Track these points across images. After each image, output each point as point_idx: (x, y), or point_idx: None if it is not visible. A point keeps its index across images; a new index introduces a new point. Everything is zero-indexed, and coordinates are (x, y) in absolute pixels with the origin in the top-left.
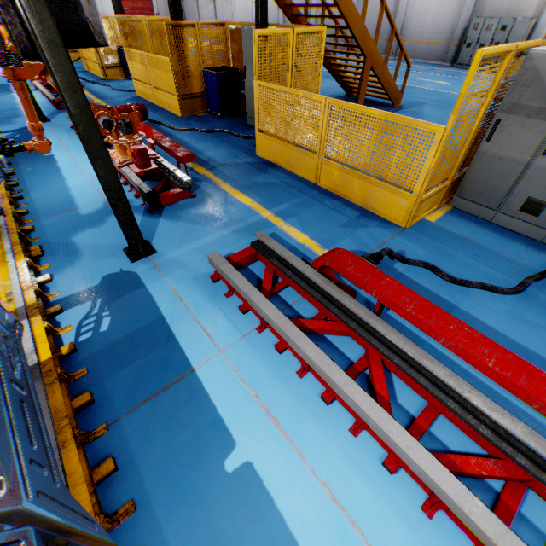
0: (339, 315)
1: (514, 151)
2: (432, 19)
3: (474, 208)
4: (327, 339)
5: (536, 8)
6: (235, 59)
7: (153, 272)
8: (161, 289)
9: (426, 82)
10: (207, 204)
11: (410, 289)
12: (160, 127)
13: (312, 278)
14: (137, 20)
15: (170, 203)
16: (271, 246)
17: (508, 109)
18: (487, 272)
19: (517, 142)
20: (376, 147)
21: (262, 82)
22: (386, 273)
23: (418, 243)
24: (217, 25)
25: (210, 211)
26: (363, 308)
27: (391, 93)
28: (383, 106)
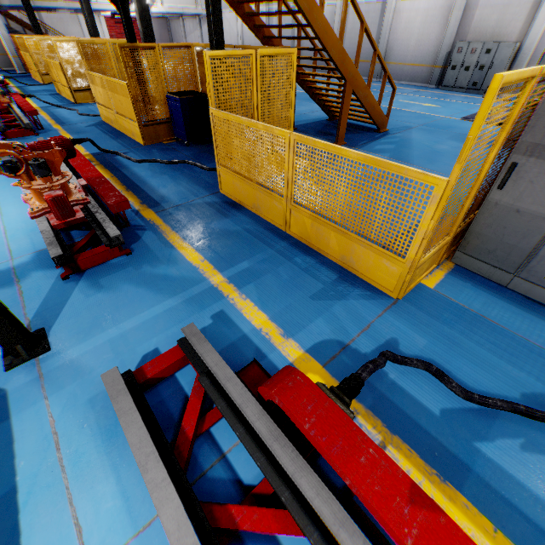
0: (292, 509)
1: (536, 204)
2: (415, 42)
3: (483, 268)
4: (275, 538)
5: (520, 32)
6: (203, 82)
7: (33, 389)
8: (33, 425)
9: (413, 104)
10: (143, 264)
11: (410, 477)
12: (116, 158)
13: (253, 425)
14: (100, 41)
15: (93, 265)
16: (201, 355)
17: (528, 150)
18: (514, 377)
19: (541, 192)
20: (355, 196)
21: (218, 111)
22: (371, 382)
23: (415, 325)
24: (181, 46)
25: (144, 275)
26: (330, 500)
27: (375, 118)
28: (368, 131)
